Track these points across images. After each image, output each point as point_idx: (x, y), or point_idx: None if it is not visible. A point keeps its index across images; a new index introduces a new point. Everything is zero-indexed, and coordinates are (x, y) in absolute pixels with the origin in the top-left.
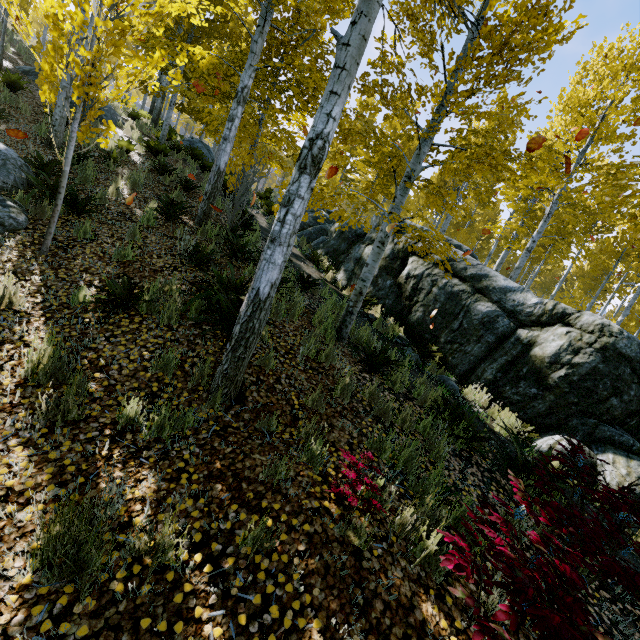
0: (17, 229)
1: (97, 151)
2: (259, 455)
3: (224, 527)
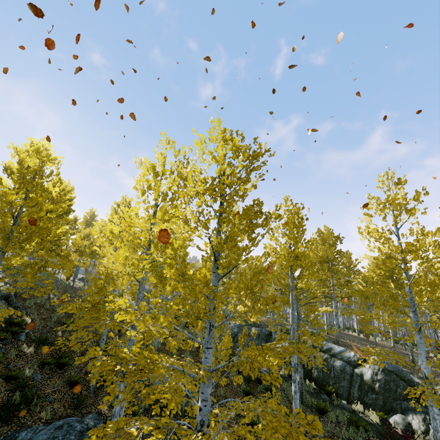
0: None
1: (161, 346)
2: None
3: None
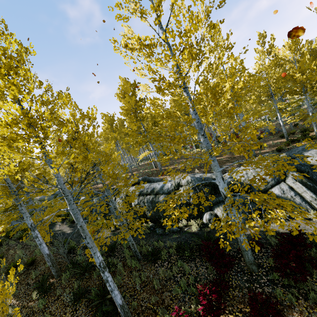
0: None
1: None
2: None
3: None
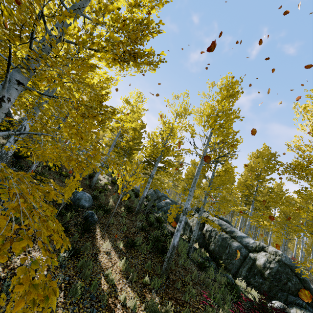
0: (96, 221)
1: (100, 186)
2: (179, 293)
3: (177, 310)
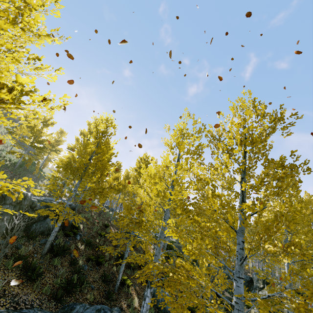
0: None
1: None
2: None
3: None
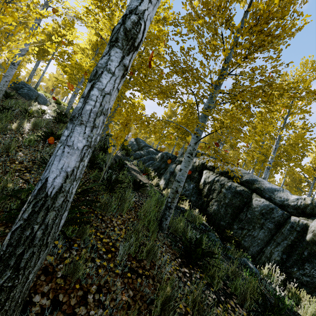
0: None
1: (23, 111)
2: None
3: None
